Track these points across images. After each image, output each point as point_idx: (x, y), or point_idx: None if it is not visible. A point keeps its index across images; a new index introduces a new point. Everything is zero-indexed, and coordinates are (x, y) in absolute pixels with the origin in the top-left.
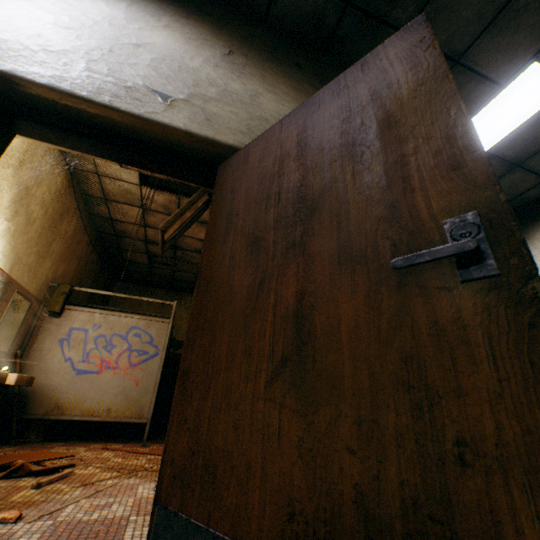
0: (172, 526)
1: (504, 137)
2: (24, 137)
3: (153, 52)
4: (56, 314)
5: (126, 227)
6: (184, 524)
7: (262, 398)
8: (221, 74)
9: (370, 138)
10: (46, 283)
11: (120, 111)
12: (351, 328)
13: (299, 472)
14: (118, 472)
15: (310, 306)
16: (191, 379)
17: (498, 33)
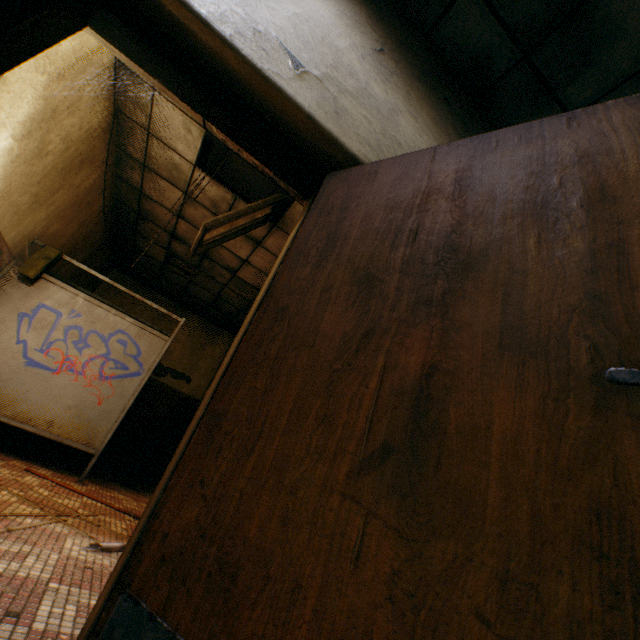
0: (140, 635)
1: None
2: (94, 35)
3: (298, 6)
4: (27, 279)
5: (155, 208)
6: (162, 638)
7: (339, 492)
8: (365, 69)
9: (572, 206)
10: (30, 237)
11: (239, 54)
12: (508, 439)
13: (385, 624)
14: (41, 510)
15: (444, 389)
16: (224, 428)
17: None
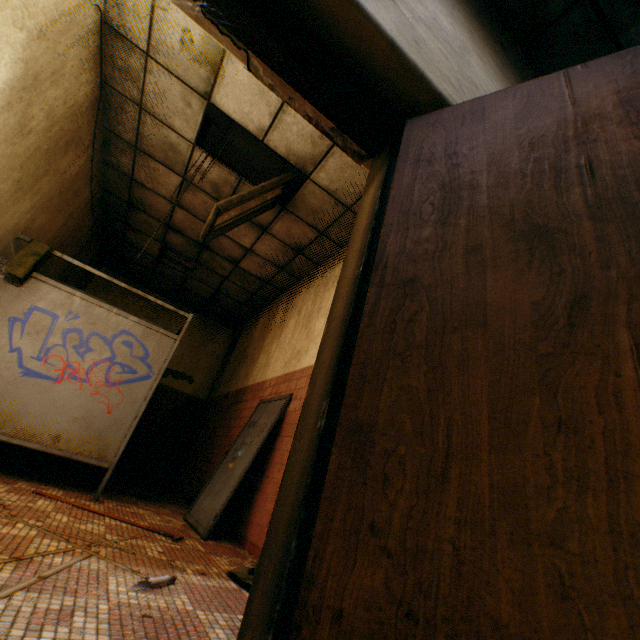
0: None
1: None
2: None
3: None
4: (15, 279)
5: (148, 196)
6: None
7: None
8: None
9: None
10: (14, 232)
11: None
12: None
13: None
14: (67, 543)
15: None
16: (379, 446)
17: None
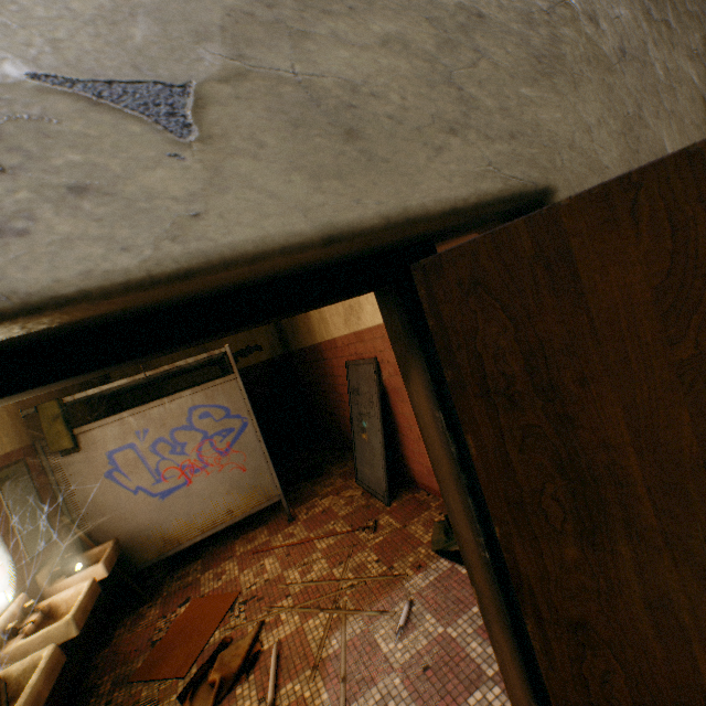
0: None
1: None
2: None
3: None
4: (70, 450)
5: None
6: None
7: None
8: None
9: None
10: (16, 419)
11: (66, 302)
12: None
13: None
14: (322, 610)
15: None
16: None
17: None
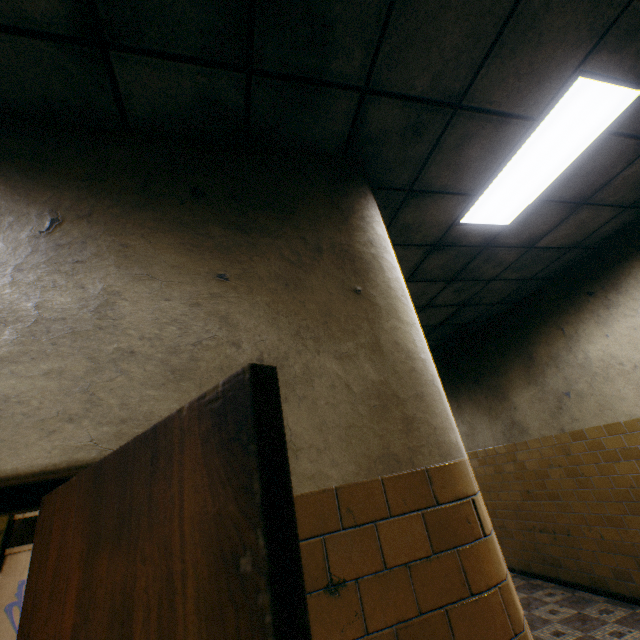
0: None
1: (555, 177)
2: None
3: None
4: None
5: None
6: None
7: None
8: (29, 285)
9: None
10: None
11: None
12: None
13: None
14: None
15: None
16: None
17: (511, 53)
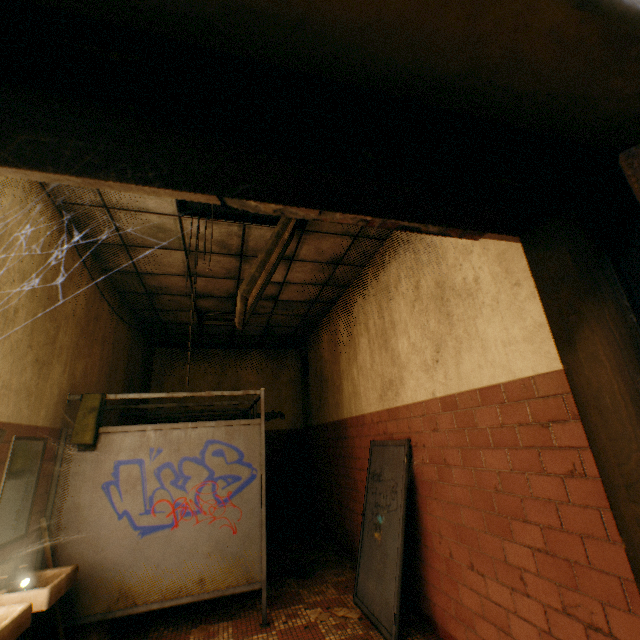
0: None
1: None
2: None
3: None
4: (87, 446)
5: (161, 281)
6: None
7: None
8: None
9: None
10: (62, 400)
11: None
12: None
13: None
14: None
15: None
16: None
17: None
